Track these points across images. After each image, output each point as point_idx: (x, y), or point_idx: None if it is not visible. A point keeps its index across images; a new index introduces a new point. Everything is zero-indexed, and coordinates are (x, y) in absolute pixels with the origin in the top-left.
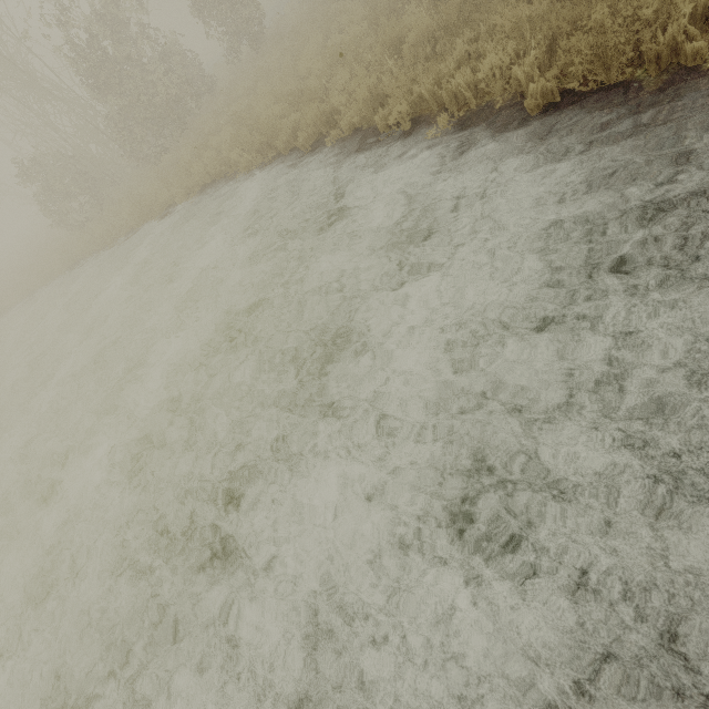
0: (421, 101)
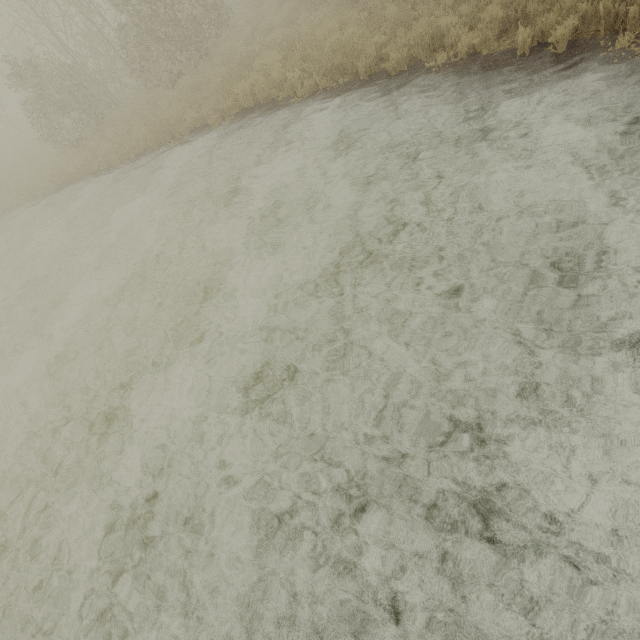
0: (580, 23)
